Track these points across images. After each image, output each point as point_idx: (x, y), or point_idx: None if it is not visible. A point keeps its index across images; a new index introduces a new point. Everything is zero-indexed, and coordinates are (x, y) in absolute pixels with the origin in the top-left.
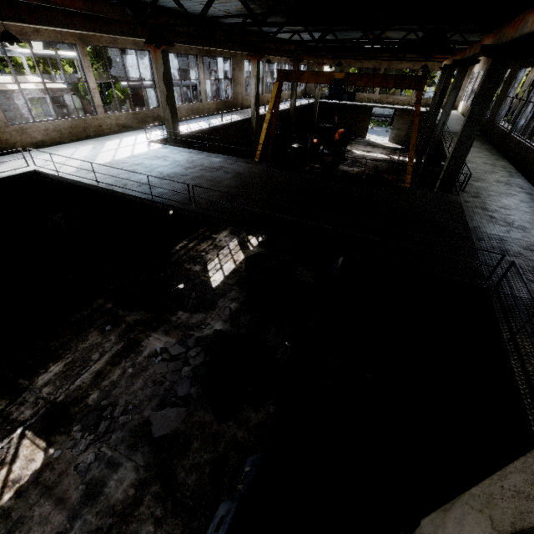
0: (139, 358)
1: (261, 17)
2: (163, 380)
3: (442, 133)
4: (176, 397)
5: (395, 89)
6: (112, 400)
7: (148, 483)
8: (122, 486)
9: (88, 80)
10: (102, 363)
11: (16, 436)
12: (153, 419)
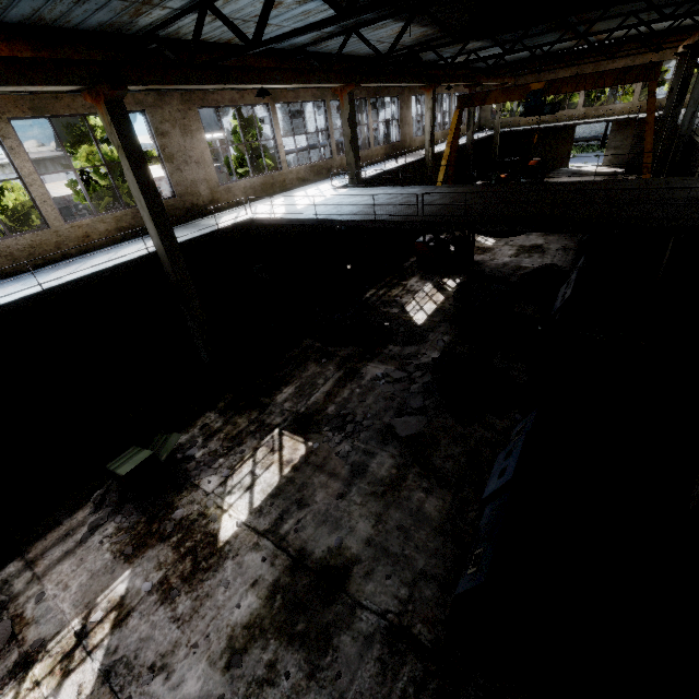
0: (363, 381)
1: (437, 42)
2: (393, 397)
3: (692, 128)
4: (411, 409)
5: (604, 100)
6: (349, 411)
7: (407, 466)
8: (383, 467)
9: (276, 137)
10: (329, 386)
11: (276, 434)
12: (395, 424)
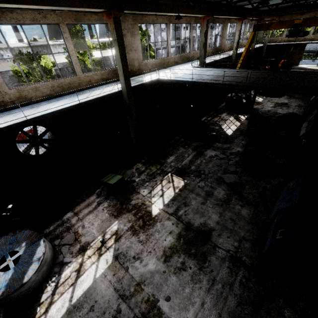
0: (206, 157)
1: None
2: (221, 165)
3: None
4: (230, 171)
5: None
6: (201, 169)
7: (231, 195)
8: (220, 194)
9: (168, 40)
10: (190, 157)
11: (169, 175)
12: (223, 177)
